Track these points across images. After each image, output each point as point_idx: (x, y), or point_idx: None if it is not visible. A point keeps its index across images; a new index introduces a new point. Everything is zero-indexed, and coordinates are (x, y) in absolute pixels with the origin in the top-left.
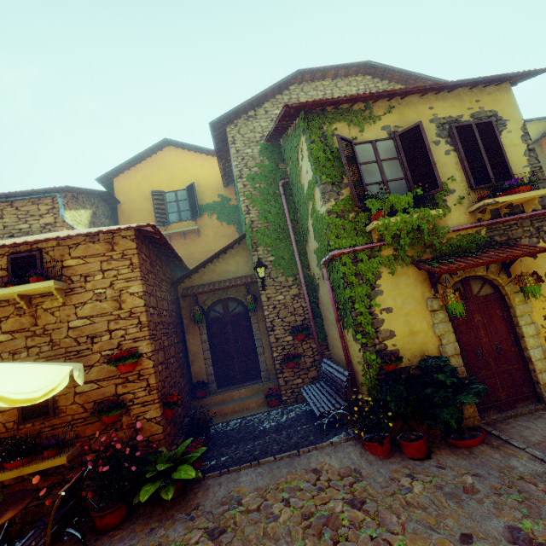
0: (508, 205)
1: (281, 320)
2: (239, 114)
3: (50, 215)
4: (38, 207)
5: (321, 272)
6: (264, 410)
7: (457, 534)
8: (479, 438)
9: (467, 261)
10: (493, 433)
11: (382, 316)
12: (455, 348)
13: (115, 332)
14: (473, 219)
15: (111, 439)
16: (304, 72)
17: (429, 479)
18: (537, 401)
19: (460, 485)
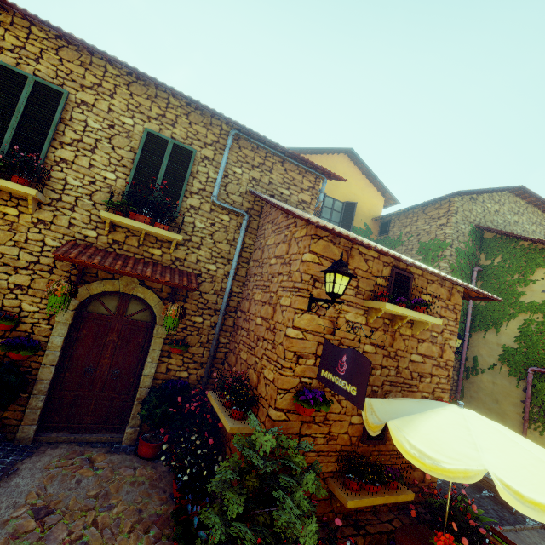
0: None
1: None
2: (472, 193)
3: (309, 193)
4: (303, 180)
5: (501, 366)
6: None
7: None
8: None
9: None
10: None
11: None
12: None
13: (434, 377)
14: None
15: (413, 478)
16: (522, 189)
17: None
18: None
19: None
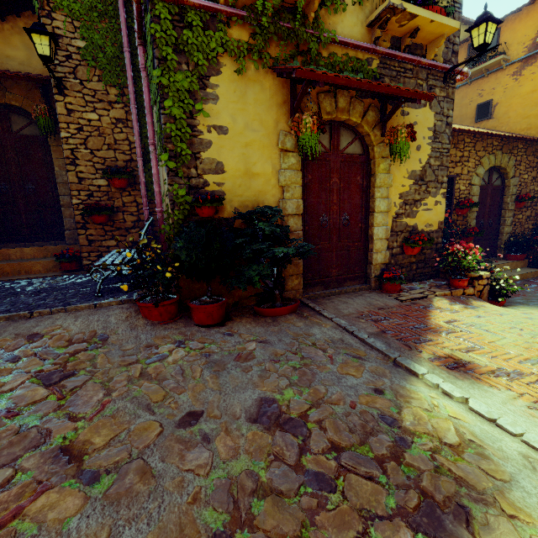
0: (413, 31)
1: (89, 152)
2: None
3: None
4: None
5: None
6: (51, 275)
7: (182, 413)
8: (291, 306)
9: (341, 74)
10: (309, 306)
11: (210, 137)
12: (299, 207)
13: None
14: (369, 39)
15: None
16: None
17: (202, 346)
18: (364, 282)
19: (236, 352)
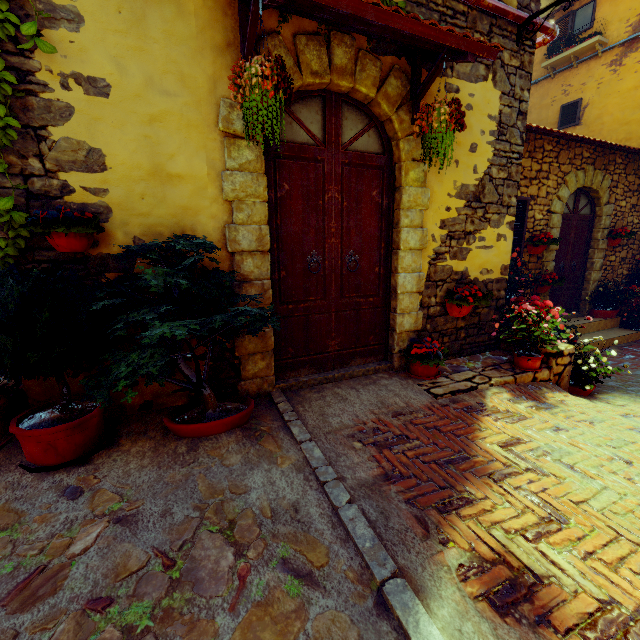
0: None
1: None
2: None
3: None
4: None
5: None
6: None
7: None
8: (230, 418)
9: None
10: (278, 408)
11: (67, 98)
12: (262, 238)
13: None
14: None
15: None
16: None
17: None
18: (383, 358)
19: (31, 566)
